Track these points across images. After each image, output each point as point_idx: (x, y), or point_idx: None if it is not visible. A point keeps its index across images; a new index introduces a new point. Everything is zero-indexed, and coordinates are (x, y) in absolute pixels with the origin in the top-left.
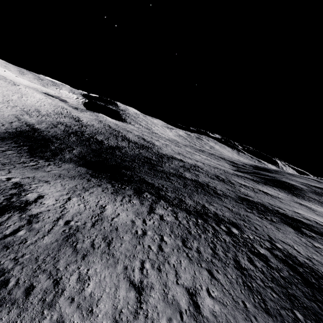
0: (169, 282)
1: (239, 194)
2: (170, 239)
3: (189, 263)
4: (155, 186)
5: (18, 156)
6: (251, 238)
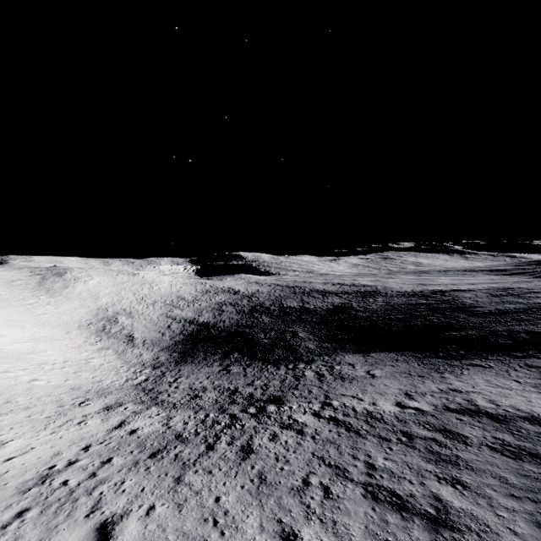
0: None
1: None
2: None
3: None
4: None
5: (259, 369)
6: None
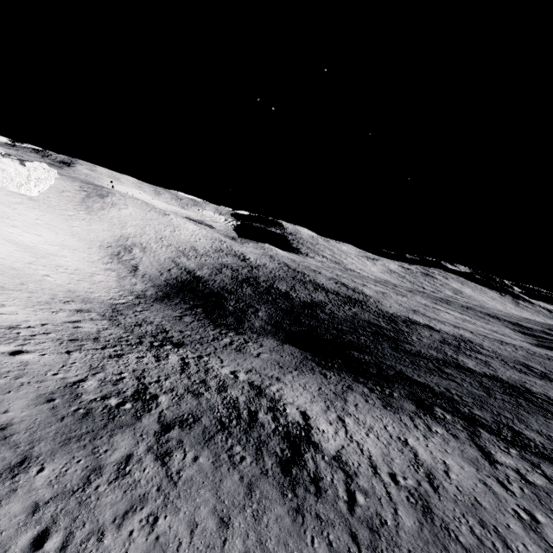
0: None
1: None
2: None
3: None
4: (436, 391)
5: (201, 325)
6: None
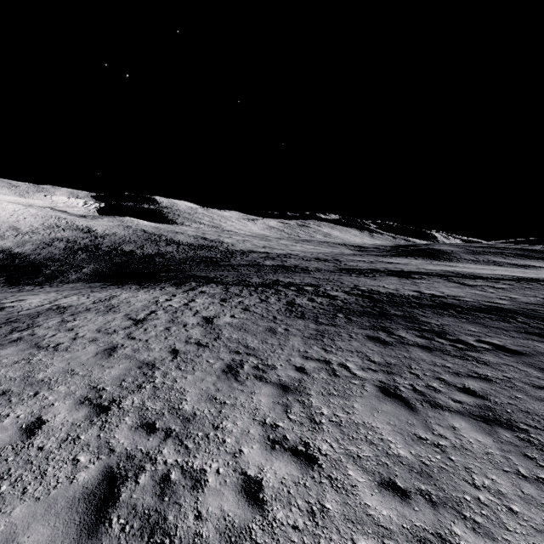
0: (183, 316)
1: (343, 266)
2: (204, 300)
3: (220, 308)
4: (208, 277)
5: None
6: (328, 289)
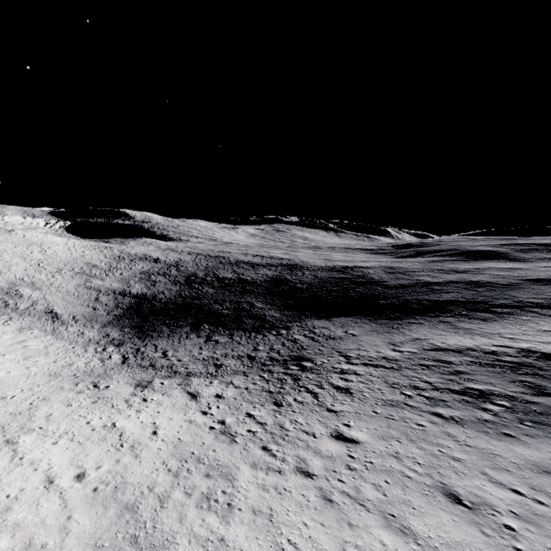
0: None
1: (512, 277)
2: None
3: None
4: (466, 301)
5: (247, 337)
6: None
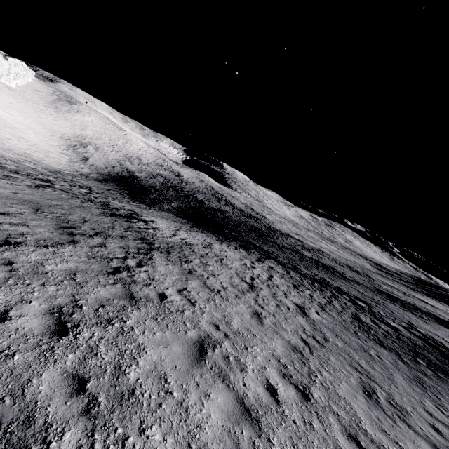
0: (278, 294)
1: (379, 287)
2: (280, 279)
3: (299, 296)
4: (264, 249)
5: (122, 196)
6: (382, 314)
